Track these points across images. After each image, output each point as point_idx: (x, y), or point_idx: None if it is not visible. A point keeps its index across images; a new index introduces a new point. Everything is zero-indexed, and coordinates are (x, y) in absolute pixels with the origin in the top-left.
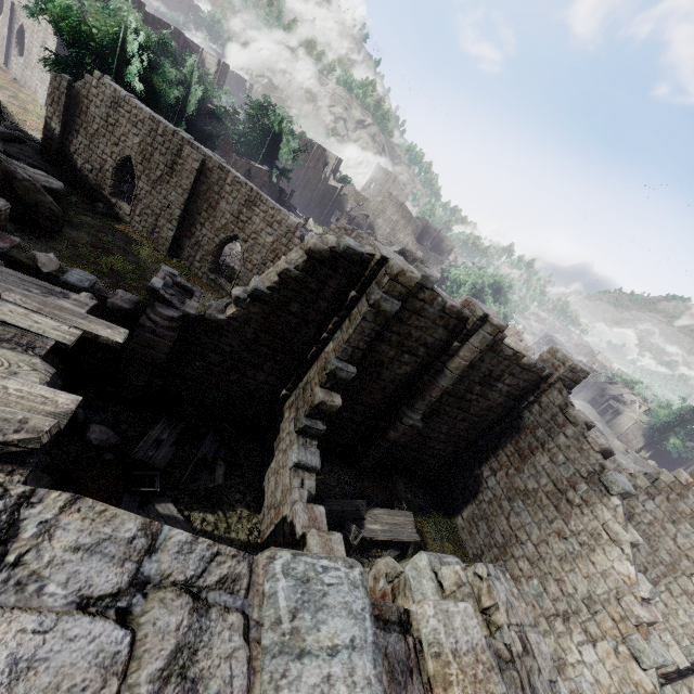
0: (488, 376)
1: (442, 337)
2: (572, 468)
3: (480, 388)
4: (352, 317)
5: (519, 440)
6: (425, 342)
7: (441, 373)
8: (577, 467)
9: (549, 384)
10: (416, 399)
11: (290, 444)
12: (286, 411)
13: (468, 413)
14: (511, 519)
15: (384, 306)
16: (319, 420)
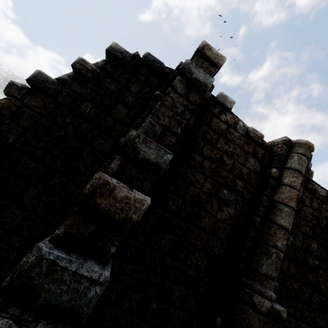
0: (317, 226)
1: (256, 168)
2: None
3: (317, 246)
4: None
5: None
6: (240, 172)
7: (274, 209)
8: None
9: None
10: (257, 257)
11: None
12: None
13: (321, 293)
14: None
15: (196, 74)
16: (93, 257)
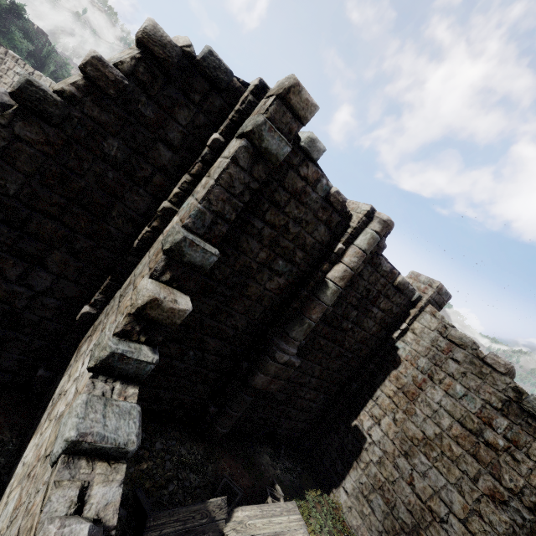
0: (365, 298)
1: (323, 239)
2: (478, 400)
3: (357, 314)
4: (214, 168)
5: (400, 375)
6: (304, 242)
7: (323, 286)
8: (485, 397)
9: (420, 308)
10: (292, 324)
11: (72, 398)
12: (85, 342)
13: (343, 347)
14: (416, 484)
15: (268, 141)
16: (145, 344)
